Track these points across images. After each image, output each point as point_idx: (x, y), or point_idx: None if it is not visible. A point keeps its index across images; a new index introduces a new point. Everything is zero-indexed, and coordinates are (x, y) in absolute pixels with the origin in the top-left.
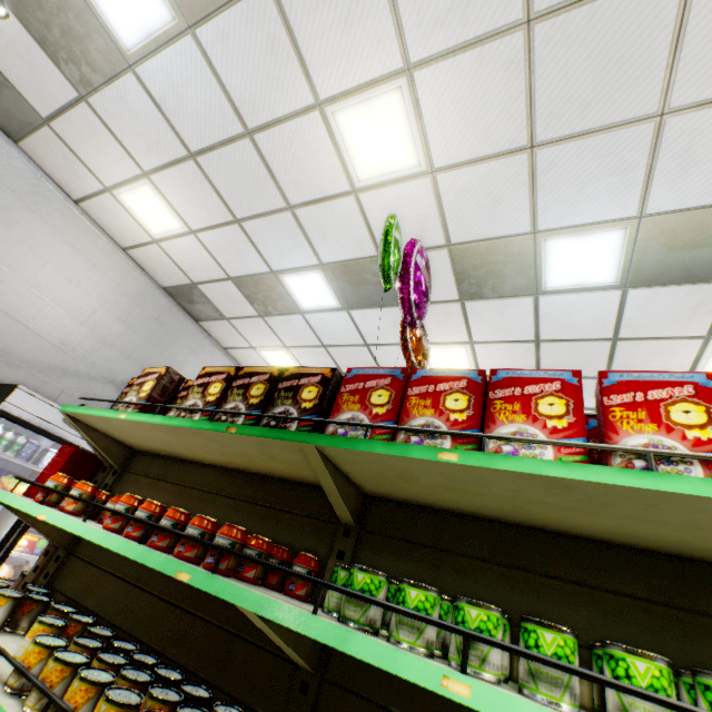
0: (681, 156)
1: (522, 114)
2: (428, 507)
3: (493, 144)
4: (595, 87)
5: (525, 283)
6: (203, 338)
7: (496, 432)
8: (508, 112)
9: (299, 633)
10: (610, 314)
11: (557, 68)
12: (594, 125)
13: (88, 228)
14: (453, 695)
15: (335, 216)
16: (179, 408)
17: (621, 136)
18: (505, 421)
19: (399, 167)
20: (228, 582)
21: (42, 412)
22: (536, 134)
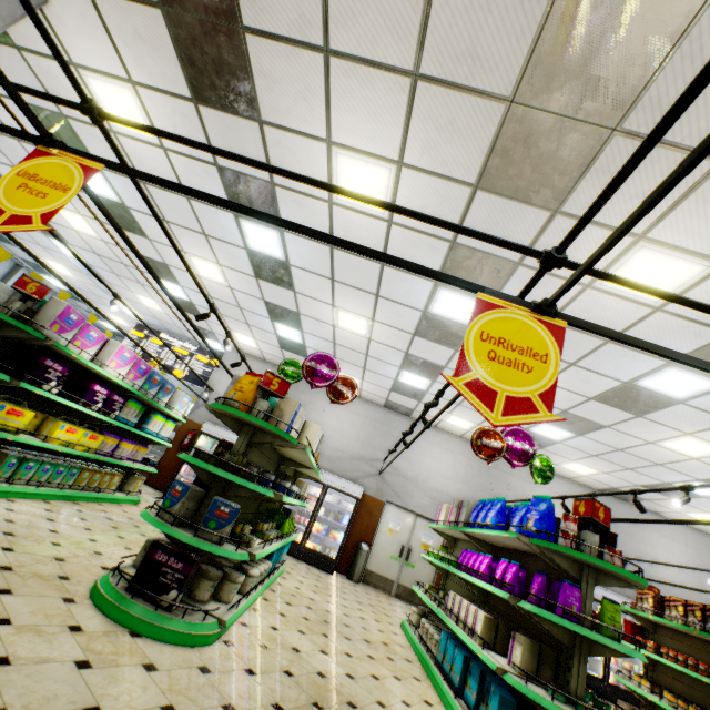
0: None
1: None
2: None
3: None
4: None
5: None
6: (634, 510)
7: None
8: None
9: None
10: None
11: None
12: None
13: None
14: None
15: (689, 465)
16: (670, 616)
17: None
18: None
19: None
20: None
21: None
22: None
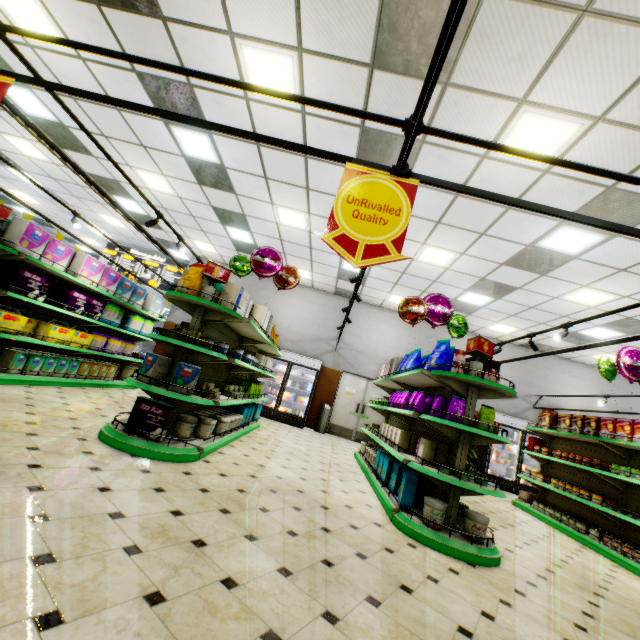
0: None
1: None
2: None
3: None
4: None
5: None
6: (549, 359)
7: (634, 436)
8: None
9: (611, 479)
10: None
11: None
12: None
13: None
14: (624, 479)
15: (588, 314)
16: (559, 428)
17: None
18: (636, 433)
19: (606, 299)
20: (587, 467)
21: (505, 419)
22: None
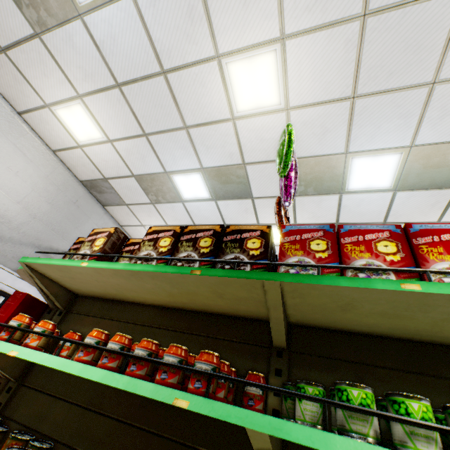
0: (440, 110)
1: (351, 75)
2: (341, 331)
3: (330, 93)
4: (398, 62)
5: (335, 185)
6: (106, 218)
7: (432, 268)
8: (343, 73)
9: (277, 446)
10: (384, 207)
11: (377, 47)
12: (393, 86)
13: (27, 133)
14: None
15: (217, 135)
16: (136, 257)
17: (408, 94)
18: (436, 260)
19: (266, 104)
20: (229, 405)
21: None
22: (358, 89)
